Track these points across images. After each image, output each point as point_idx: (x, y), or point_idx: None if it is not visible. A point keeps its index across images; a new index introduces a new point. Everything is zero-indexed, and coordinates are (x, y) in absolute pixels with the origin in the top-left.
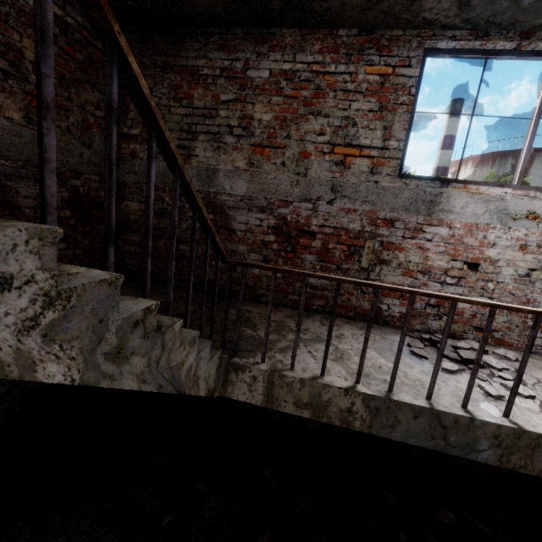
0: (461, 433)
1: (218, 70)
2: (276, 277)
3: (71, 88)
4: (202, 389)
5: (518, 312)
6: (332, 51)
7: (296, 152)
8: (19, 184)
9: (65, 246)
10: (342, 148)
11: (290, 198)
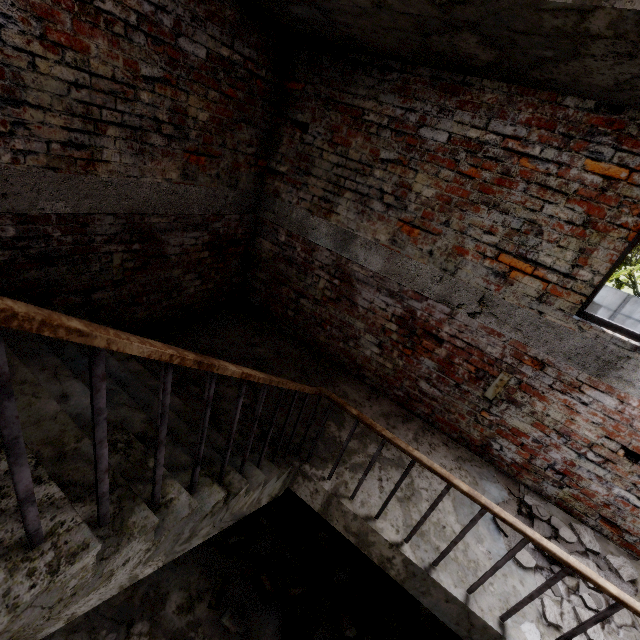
0: (486, 638)
1: (387, 119)
2: (386, 366)
3: (227, 132)
4: (265, 501)
5: (597, 587)
6: (545, 126)
7: (451, 245)
8: (170, 235)
9: (200, 282)
10: (511, 258)
11: (427, 293)
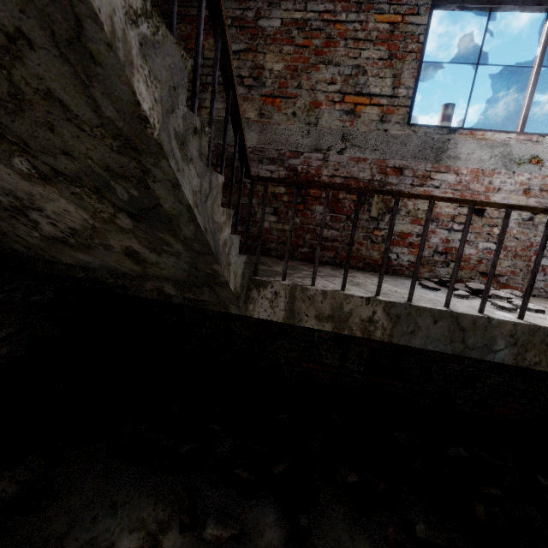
0: (478, 334)
1: (230, 20)
2: (286, 230)
3: None
4: (232, 281)
5: (533, 210)
6: None
7: (307, 102)
8: None
9: None
10: (352, 97)
11: (301, 149)
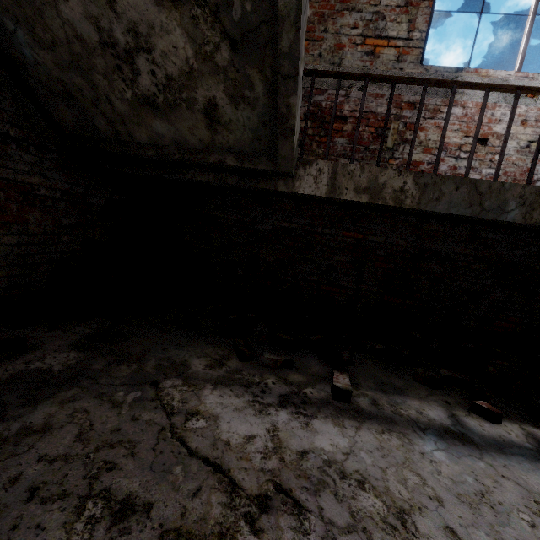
0: (493, 197)
1: None
2: None
3: None
4: (295, 132)
5: (538, 90)
6: None
7: (332, 45)
8: None
9: None
10: (372, 40)
11: (326, 86)
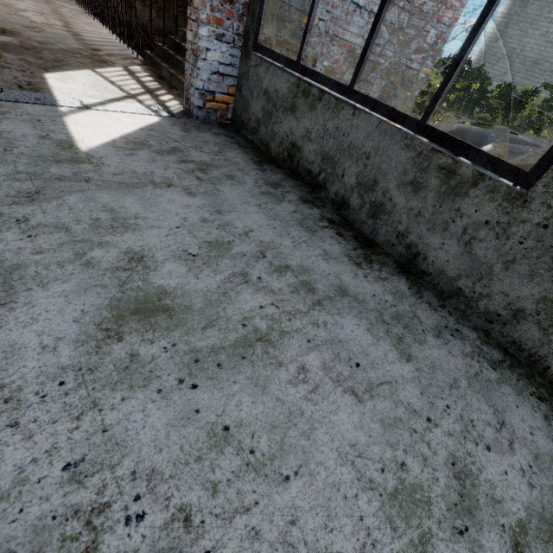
0: None
1: None
2: None
3: (171, 2)
4: None
5: None
6: None
7: None
8: (155, 37)
9: None
10: None
11: None
